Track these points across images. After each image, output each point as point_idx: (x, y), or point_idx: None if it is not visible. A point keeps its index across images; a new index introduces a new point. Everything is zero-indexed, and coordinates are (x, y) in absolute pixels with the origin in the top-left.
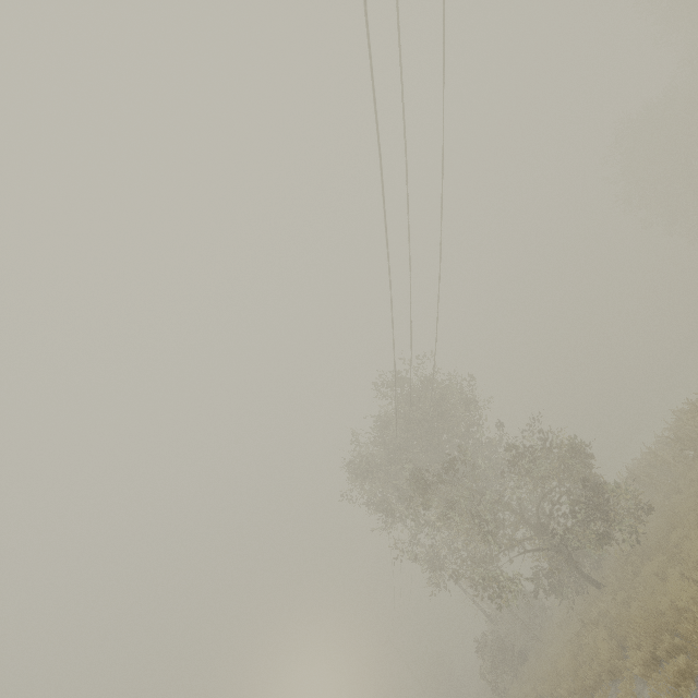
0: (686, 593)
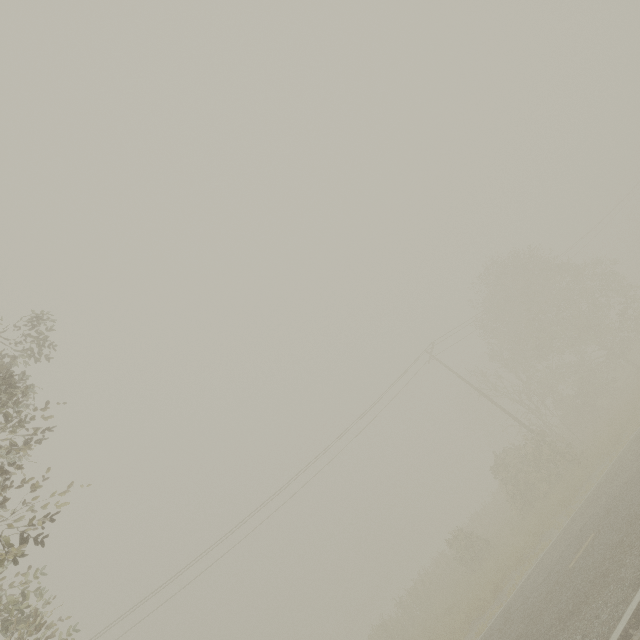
0: None
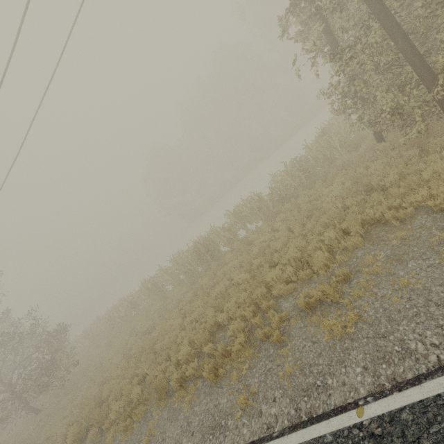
0: (60, 431)
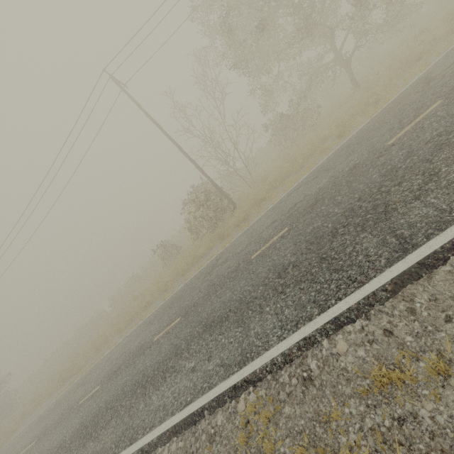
0: None
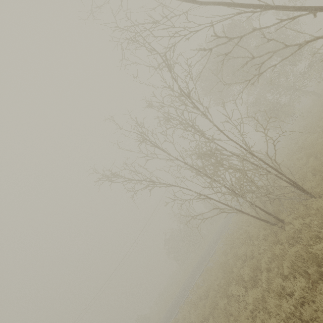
0: None
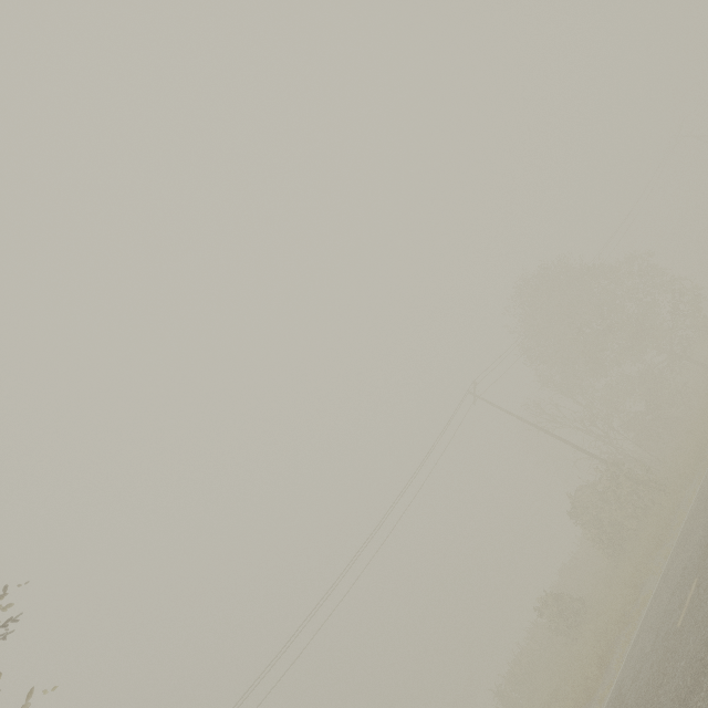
0: None
